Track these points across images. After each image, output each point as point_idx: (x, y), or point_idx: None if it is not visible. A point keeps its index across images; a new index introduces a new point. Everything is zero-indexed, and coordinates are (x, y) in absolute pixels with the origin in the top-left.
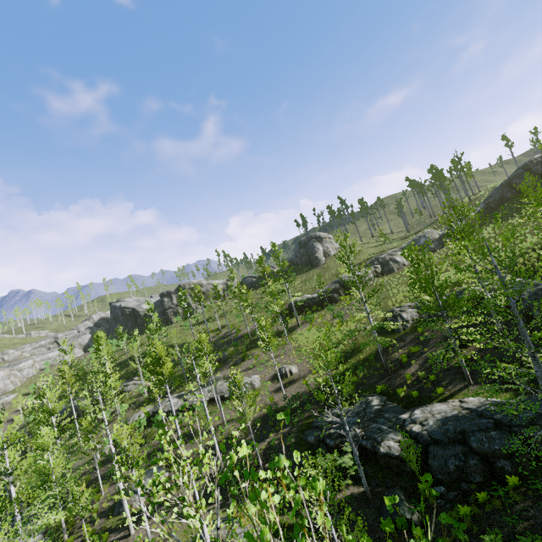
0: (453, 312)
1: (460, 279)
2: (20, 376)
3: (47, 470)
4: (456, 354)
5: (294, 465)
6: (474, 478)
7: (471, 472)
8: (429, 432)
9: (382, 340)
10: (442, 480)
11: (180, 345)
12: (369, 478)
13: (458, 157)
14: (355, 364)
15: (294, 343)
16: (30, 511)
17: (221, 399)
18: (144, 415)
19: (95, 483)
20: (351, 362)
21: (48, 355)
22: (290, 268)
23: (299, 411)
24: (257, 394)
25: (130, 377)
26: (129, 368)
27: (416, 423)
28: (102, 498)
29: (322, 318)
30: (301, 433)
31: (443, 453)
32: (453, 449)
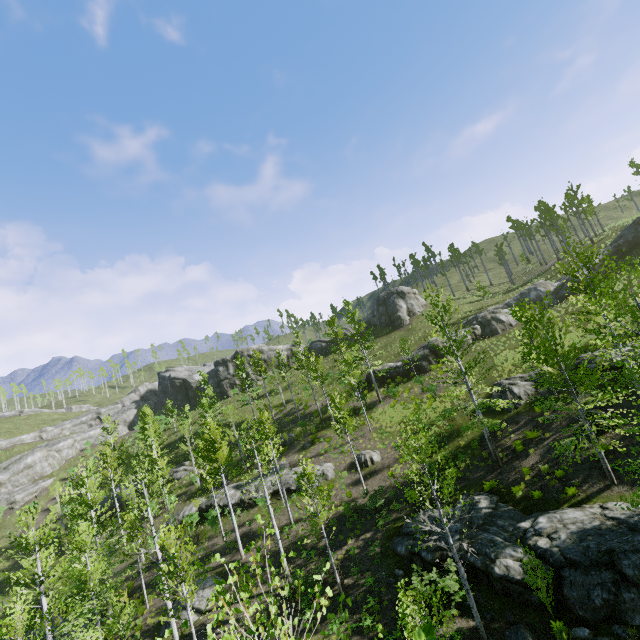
0: (585, 389)
1: (590, 343)
2: (59, 458)
3: (84, 576)
4: (590, 442)
5: (380, 583)
6: (632, 619)
7: (626, 609)
8: (562, 549)
9: (489, 422)
10: (585, 618)
11: (238, 424)
12: (481, 607)
13: (574, 191)
14: (453, 452)
15: (374, 423)
16: (63, 629)
17: (287, 492)
18: (196, 509)
19: (139, 591)
20: (448, 448)
21: (90, 433)
22: (366, 331)
23: (384, 511)
24: (331, 487)
25: (180, 461)
26: (180, 451)
27: (541, 535)
28: (146, 612)
29: (408, 392)
30: (387, 540)
31: (584, 580)
32: (598, 575)
